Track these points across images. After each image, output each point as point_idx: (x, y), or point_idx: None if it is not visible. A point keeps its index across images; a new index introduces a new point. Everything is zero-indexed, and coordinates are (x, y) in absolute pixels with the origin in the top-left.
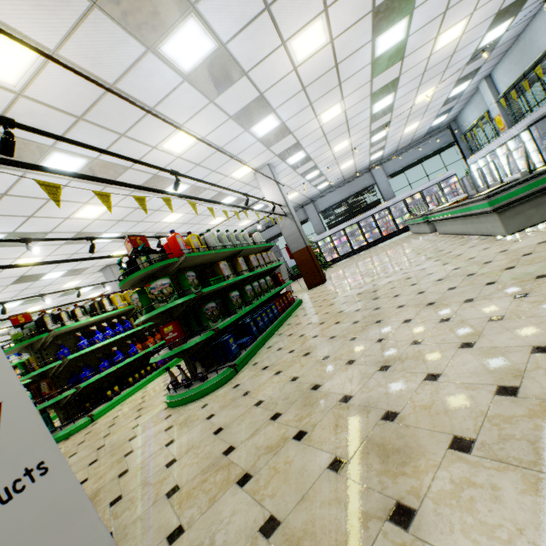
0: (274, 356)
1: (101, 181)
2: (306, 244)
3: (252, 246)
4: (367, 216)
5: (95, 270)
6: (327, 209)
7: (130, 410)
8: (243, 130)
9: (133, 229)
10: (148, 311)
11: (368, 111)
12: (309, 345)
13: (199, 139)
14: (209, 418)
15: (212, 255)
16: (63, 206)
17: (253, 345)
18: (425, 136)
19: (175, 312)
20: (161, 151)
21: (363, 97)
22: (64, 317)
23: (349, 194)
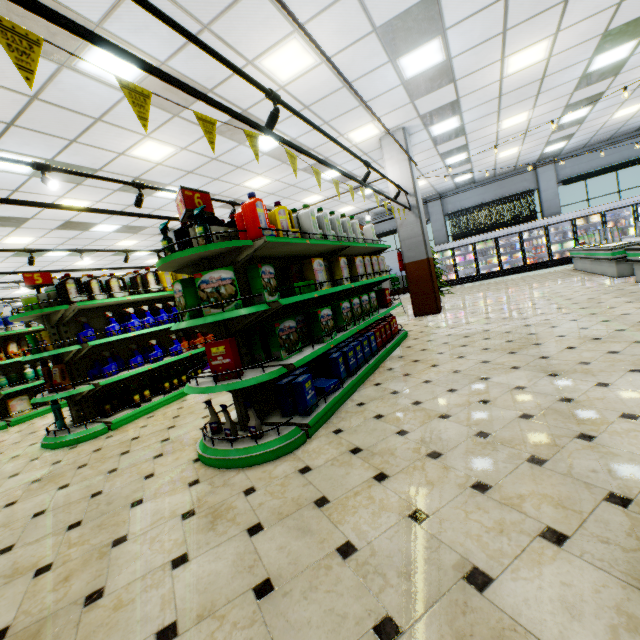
0: (370, 428)
1: (136, 63)
2: (428, 255)
3: (361, 244)
4: (512, 232)
5: (155, 231)
6: (457, 212)
7: (154, 435)
8: (387, 59)
9: (205, 188)
10: (192, 315)
11: (583, 66)
12: (435, 434)
13: (321, 50)
14: (252, 533)
15: (305, 246)
16: (116, 133)
17: (338, 394)
18: (637, 131)
19: (233, 325)
20: (259, 71)
21: (588, 36)
22: (94, 288)
23: (494, 196)
